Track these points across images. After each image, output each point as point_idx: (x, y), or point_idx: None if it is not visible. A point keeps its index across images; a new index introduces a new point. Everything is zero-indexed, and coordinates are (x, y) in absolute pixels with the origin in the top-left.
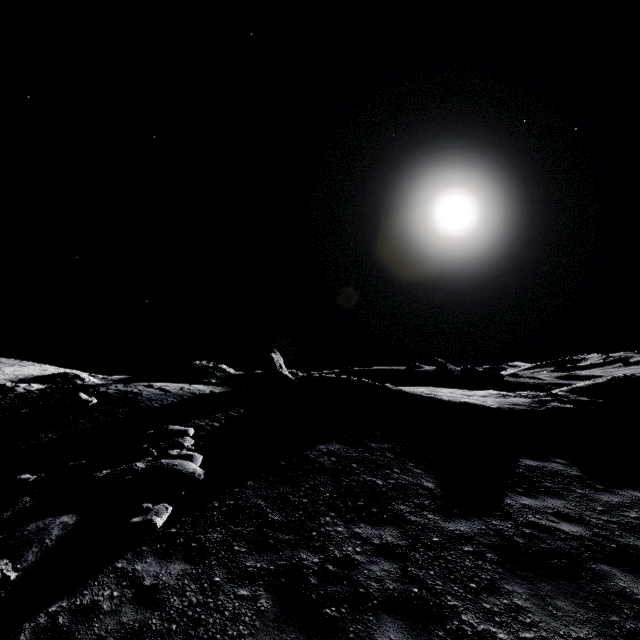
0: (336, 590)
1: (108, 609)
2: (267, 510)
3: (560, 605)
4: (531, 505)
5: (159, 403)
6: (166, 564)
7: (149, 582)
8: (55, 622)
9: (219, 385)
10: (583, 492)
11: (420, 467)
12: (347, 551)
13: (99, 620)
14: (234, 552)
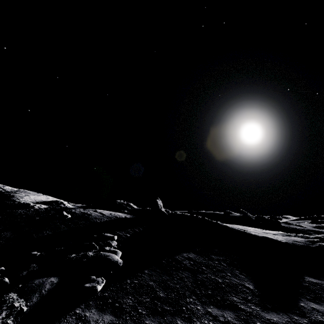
0: None
1: None
2: (156, 289)
3: None
4: (318, 309)
5: (100, 220)
6: (102, 315)
7: None
8: None
9: (128, 213)
10: None
11: (243, 274)
12: (204, 323)
13: None
14: (139, 313)
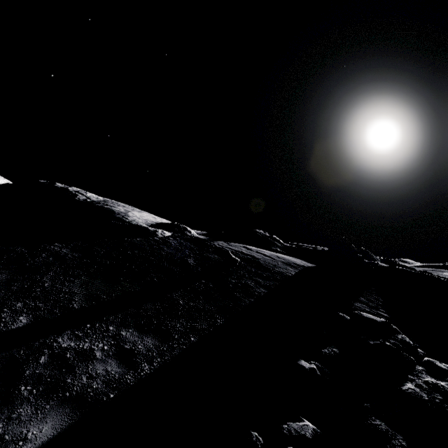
0: None
1: None
2: None
3: None
4: None
5: (288, 272)
6: None
7: None
8: None
9: (288, 255)
10: None
11: None
12: None
13: None
14: None
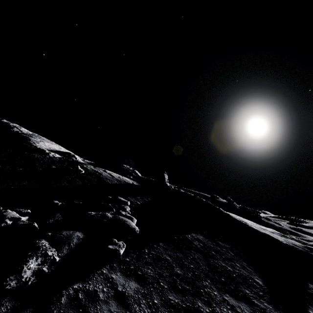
0: None
1: (102, 298)
2: (173, 265)
3: None
4: None
5: (111, 182)
6: (127, 280)
7: (120, 289)
8: (77, 296)
9: (134, 180)
10: None
11: (250, 267)
12: (224, 311)
13: (99, 304)
14: (161, 286)
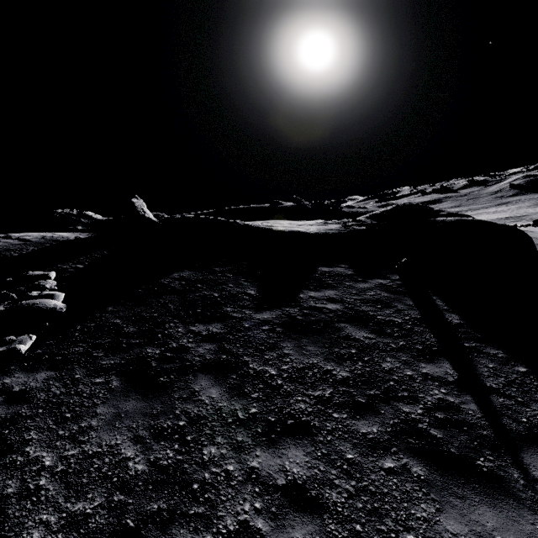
0: (170, 367)
1: None
2: (123, 326)
3: (310, 349)
4: (315, 296)
5: (18, 253)
6: (33, 375)
7: (18, 389)
8: None
9: (86, 231)
10: (349, 284)
11: (249, 281)
12: (182, 342)
13: None
14: (93, 357)
